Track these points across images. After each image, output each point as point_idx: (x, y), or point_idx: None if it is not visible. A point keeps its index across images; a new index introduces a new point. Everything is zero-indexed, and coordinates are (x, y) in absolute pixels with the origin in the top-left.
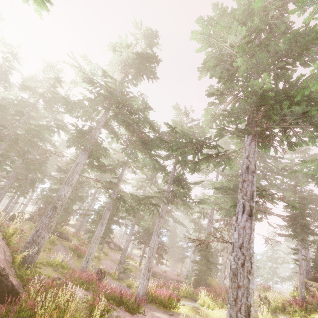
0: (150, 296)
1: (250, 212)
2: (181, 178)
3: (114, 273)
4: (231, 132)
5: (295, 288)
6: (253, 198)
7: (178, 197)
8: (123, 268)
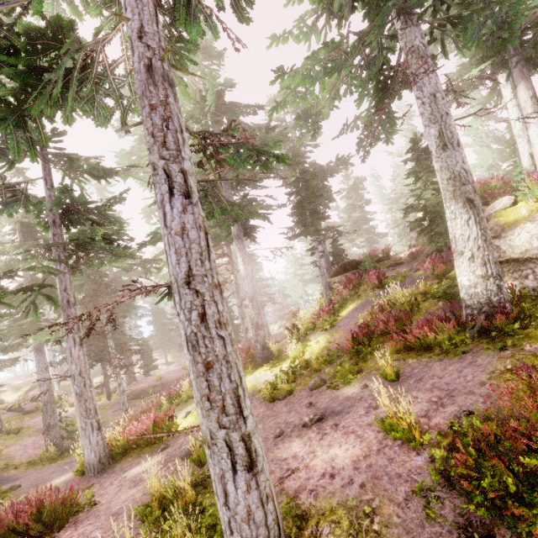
0: (118, 448)
1: (185, 189)
2: (72, 200)
3: (46, 452)
4: None
5: (321, 295)
6: (181, 152)
7: (92, 246)
8: (64, 430)
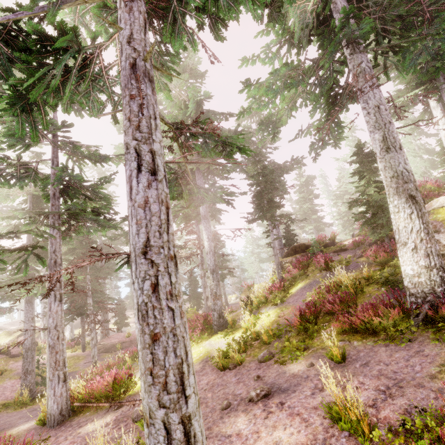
0: (79, 401)
1: (152, 167)
2: (70, 178)
3: (20, 395)
4: (95, 10)
5: (273, 272)
6: (153, 136)
7: (82, 217)
8: (40, 376)
